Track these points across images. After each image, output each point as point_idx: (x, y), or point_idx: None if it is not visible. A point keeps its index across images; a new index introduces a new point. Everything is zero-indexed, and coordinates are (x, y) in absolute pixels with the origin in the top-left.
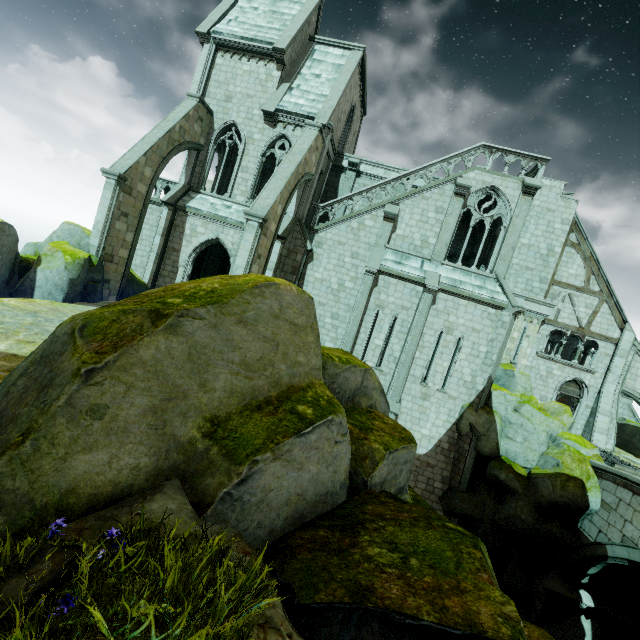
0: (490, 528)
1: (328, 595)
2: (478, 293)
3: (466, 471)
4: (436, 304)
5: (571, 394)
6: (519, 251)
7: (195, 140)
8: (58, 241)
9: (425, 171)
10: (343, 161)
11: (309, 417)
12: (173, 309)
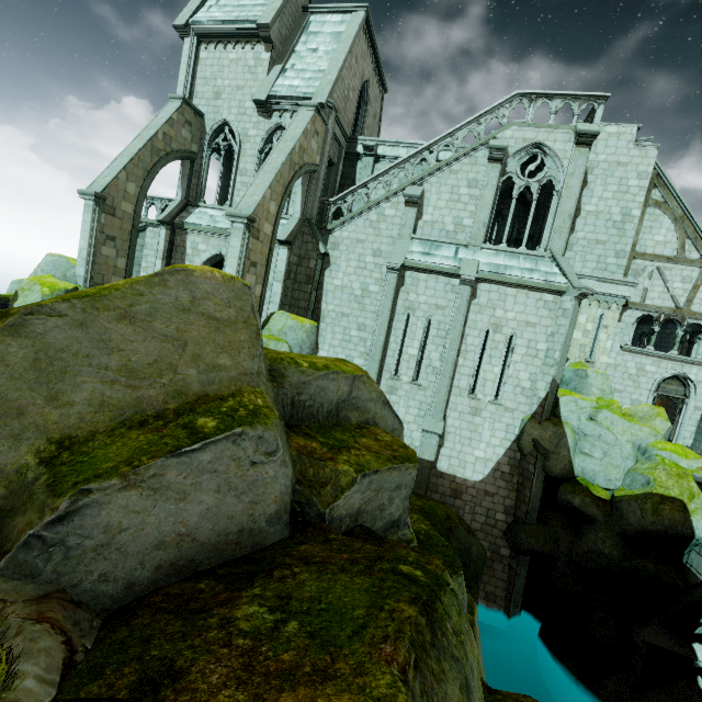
0: (567, 567)
1: (103, 686)
2: (530, 278)
3: (534, 498)
4: (477, 298)
5: (673, 394)
6: (584, 222)
7: (185, 148)
8: (42, 275)
9: (450, 139)
10: (357, 146)
11: (206, 431)
12: (24, 307)
